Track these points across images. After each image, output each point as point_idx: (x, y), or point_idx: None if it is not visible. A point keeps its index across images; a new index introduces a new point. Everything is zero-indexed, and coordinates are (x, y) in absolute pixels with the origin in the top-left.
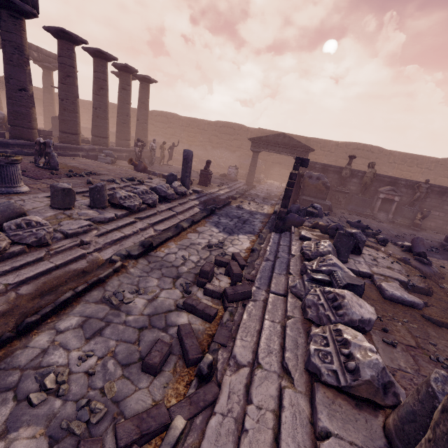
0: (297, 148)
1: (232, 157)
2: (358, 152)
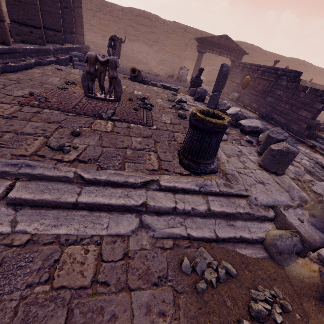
0: (236, 51)
1: (150, 51)
2: (247, 51)
